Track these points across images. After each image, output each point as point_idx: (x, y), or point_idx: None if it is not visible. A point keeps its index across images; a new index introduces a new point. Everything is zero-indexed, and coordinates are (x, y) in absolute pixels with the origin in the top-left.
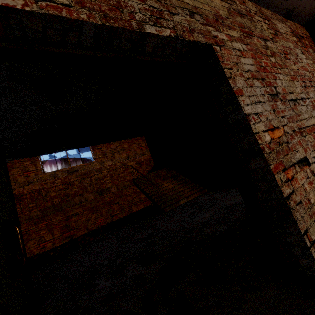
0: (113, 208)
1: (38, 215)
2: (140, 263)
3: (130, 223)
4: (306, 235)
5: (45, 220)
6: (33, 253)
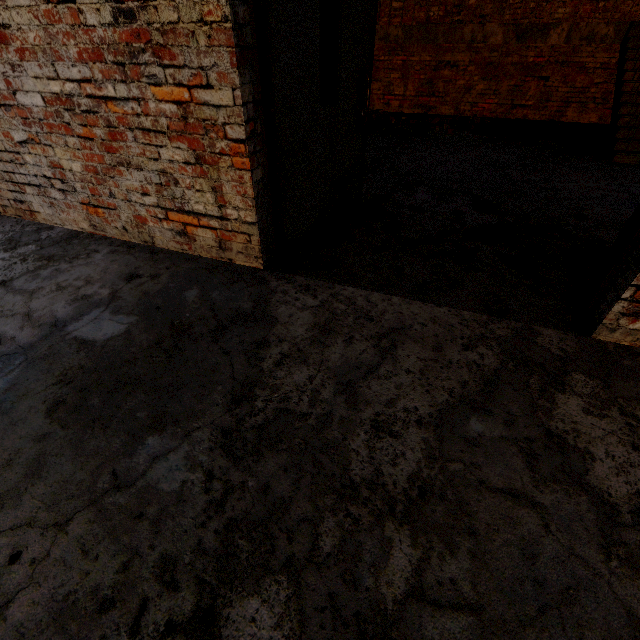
0: (528, 88)
1: (397, 38)
2: (473, 204)
3: (527, 143)
4: (637, 290)
5: (404, 52)
6: (373, 105)
